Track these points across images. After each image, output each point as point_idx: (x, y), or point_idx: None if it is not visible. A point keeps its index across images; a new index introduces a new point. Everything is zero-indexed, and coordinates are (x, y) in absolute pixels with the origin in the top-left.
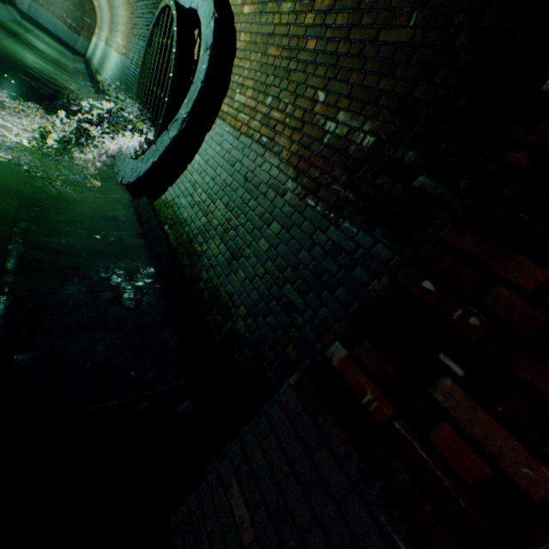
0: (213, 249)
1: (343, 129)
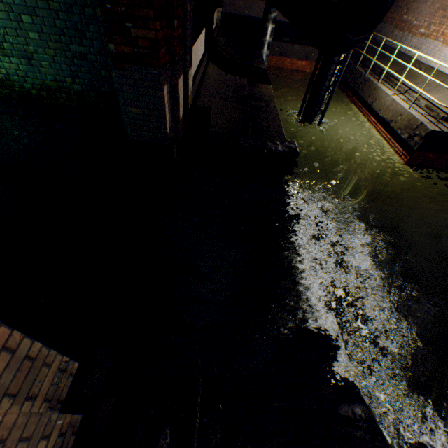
0: (10, 67)
1: None
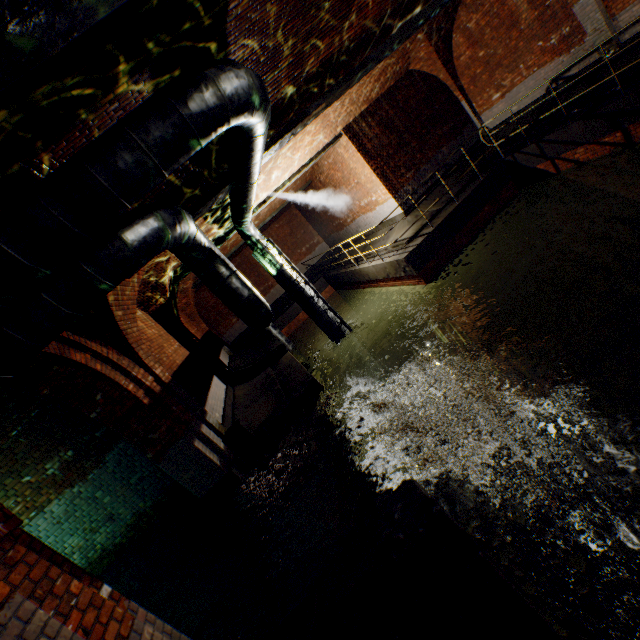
0: (102, 538)
1: (57, 464)
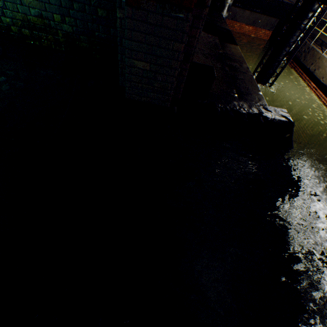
0: None
1: None
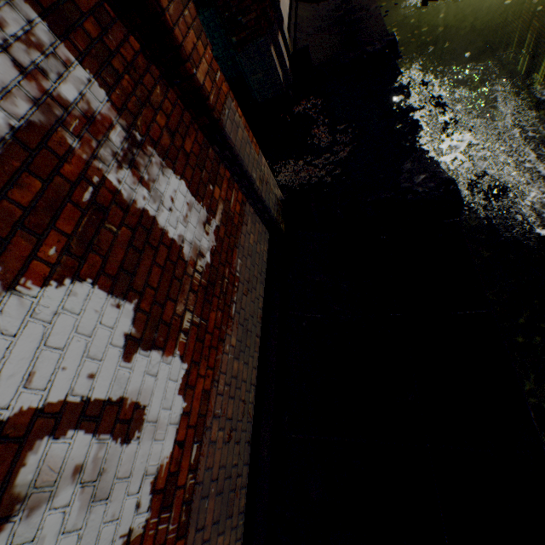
0: None
1: None
